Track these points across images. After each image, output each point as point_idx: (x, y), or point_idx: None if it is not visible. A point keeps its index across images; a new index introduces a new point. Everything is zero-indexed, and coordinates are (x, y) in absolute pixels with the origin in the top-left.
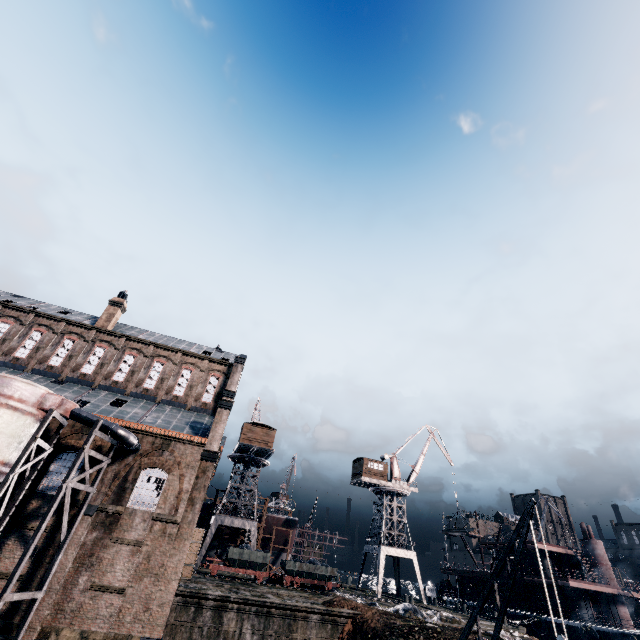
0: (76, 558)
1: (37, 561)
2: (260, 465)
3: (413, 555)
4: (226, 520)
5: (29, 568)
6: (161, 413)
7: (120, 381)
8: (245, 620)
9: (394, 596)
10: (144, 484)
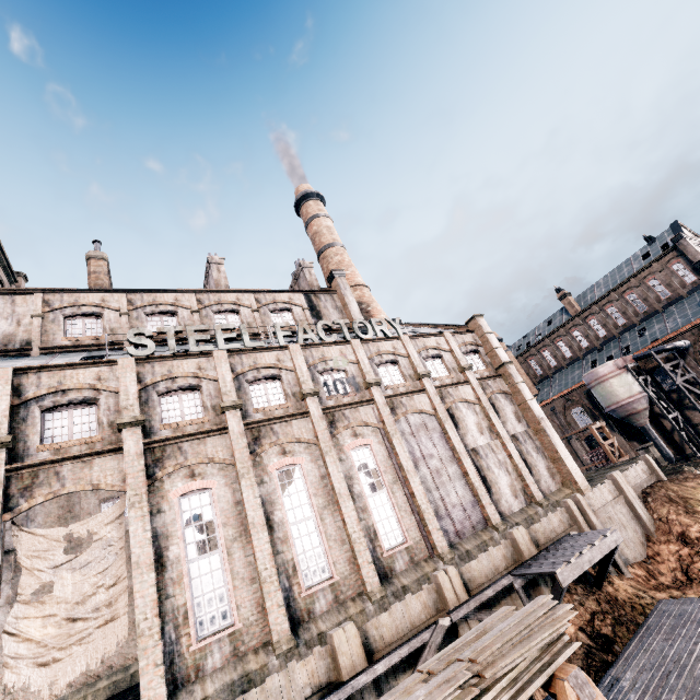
0: None
1: None
2: None
3: None
4: None
5: None
6: (673, 315)
7: (624, 323)
8: None
9: None
10: None
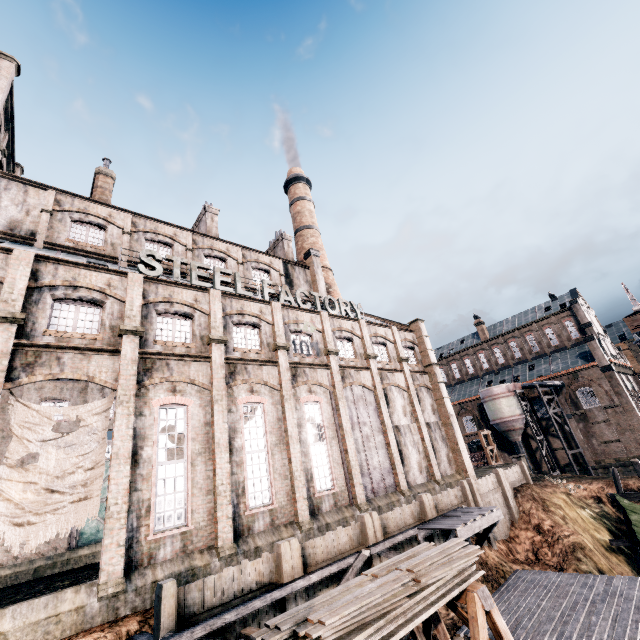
0: (582, 435)
1: (567, 441)
2: None
3: None
4: None
5: (566, 444)
6: (557, 360)
7: (520, 357)
8: None
9: None
10: (583, 397)
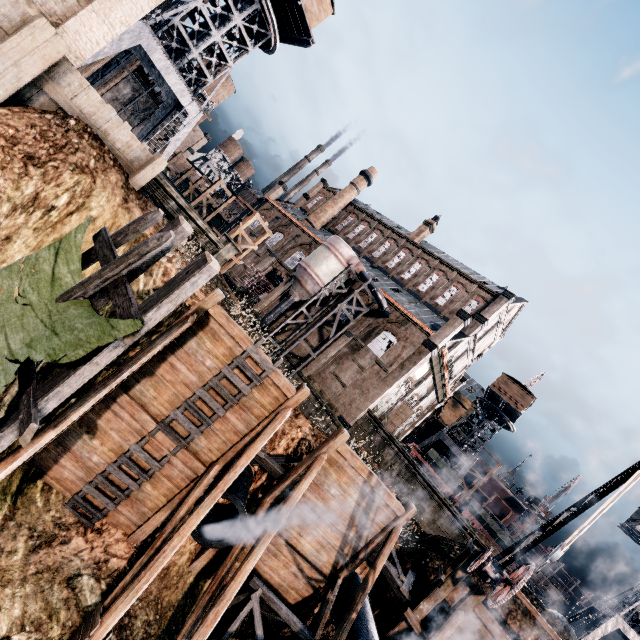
0: (334, 355)
1: (321, 345)
2: (504, 424)
3: None
4: (447, 440)
5: (317, 346)
6: (418, 308)
7: (405, 279)
8: (397, 463)
9: None
10: (381, 339)
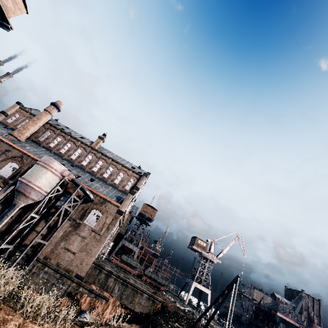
0: (62, 235)
1: (49, 231)
2: (147, 224)
3: (209, 292)
4: (126, 243)
5: (46, 233)
6: (107, 189)
7: (95, 171)
8: (117, 284)
9: (195, 308)
10: (92, 215)
